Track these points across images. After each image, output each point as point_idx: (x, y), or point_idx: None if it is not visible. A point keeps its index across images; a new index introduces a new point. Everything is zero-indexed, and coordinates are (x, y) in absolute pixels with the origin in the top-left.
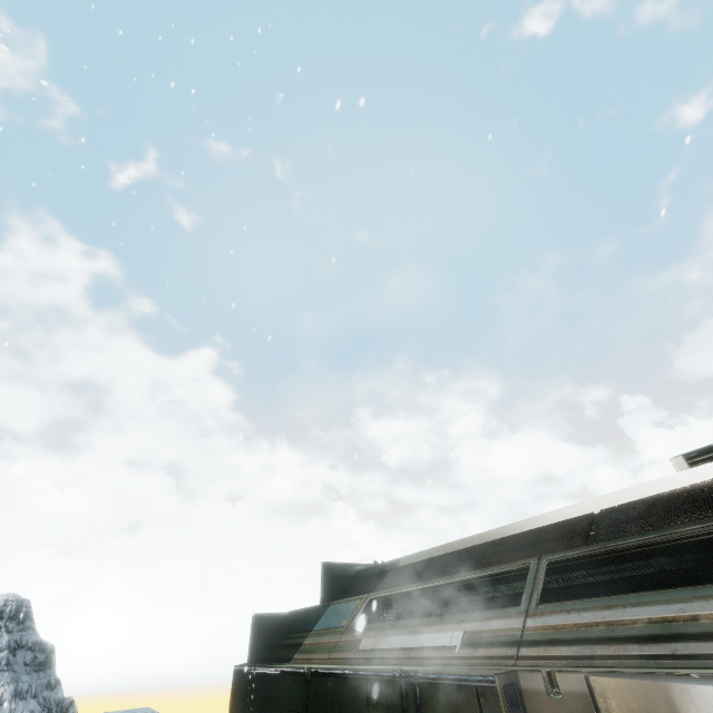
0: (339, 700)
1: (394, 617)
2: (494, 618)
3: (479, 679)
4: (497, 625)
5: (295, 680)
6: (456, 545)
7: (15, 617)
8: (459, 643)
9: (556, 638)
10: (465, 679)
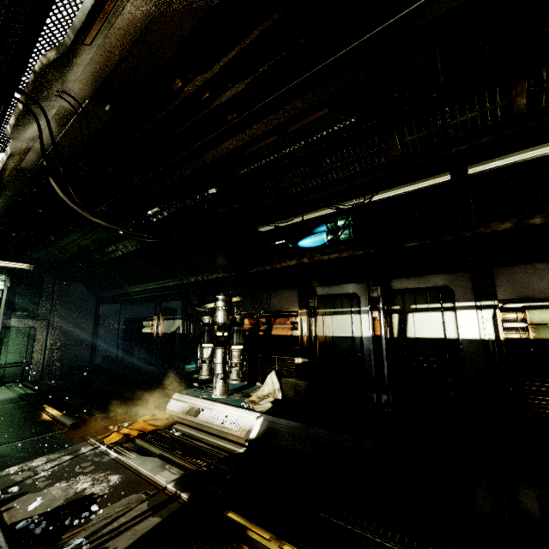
0: None
1: (2, 279)
2: None
3: None
4: None
5: None
6: None
7: None
8: None
9: None
10: None
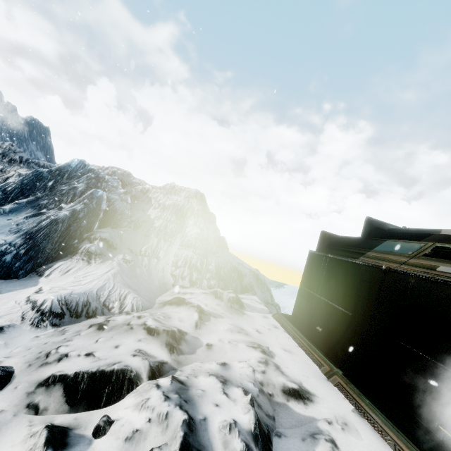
0: (421, 289)
1: None
2: None
3: None
4: None
5: (371, 269)
6: None
7: (200, 199)
8: None
9: None
10: None
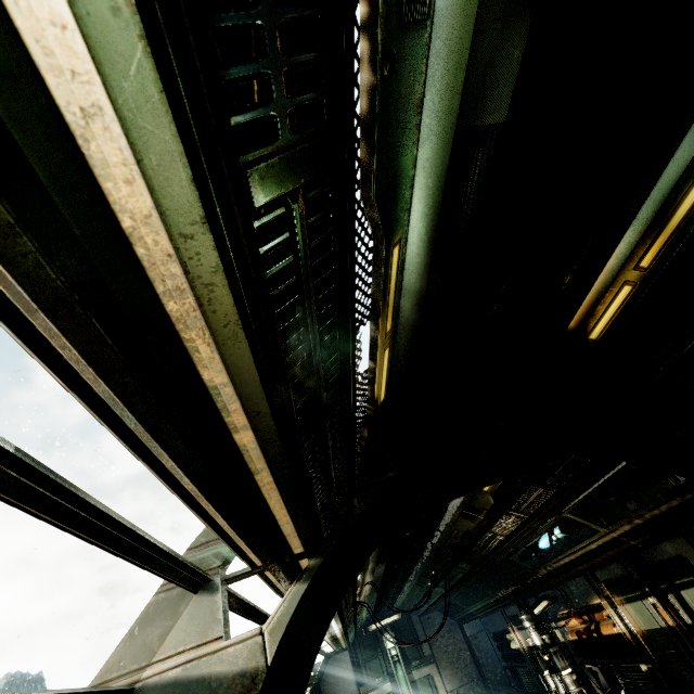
0: None
1: (390, 636)
2: None
3: None
4: None
5: None
6: None
7: None
8: None
9: None
10: None
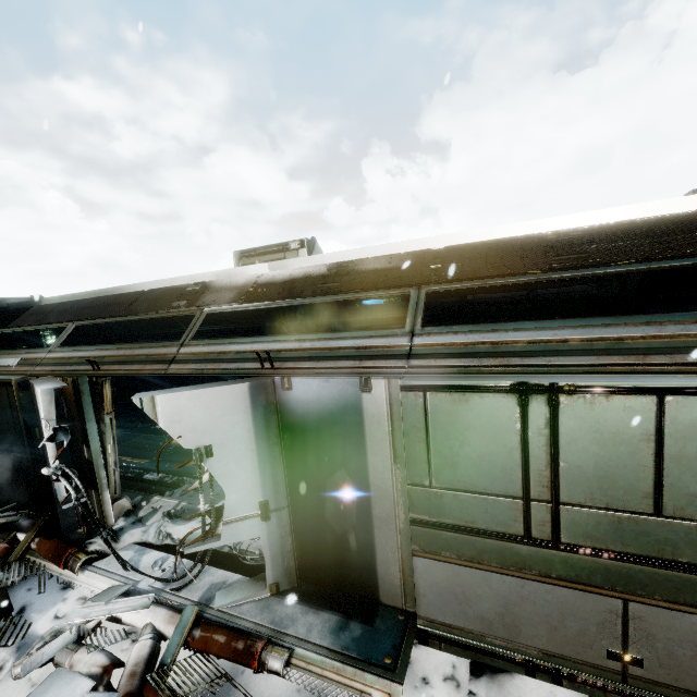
0: None
1: (52, 333)
2: (37, 353)
3: (7, 381)
4: (36, 356)
5: None
6: (80, 295)
7: None
8: (16, 364)
9: (51, 363)
10: (2, 381)
